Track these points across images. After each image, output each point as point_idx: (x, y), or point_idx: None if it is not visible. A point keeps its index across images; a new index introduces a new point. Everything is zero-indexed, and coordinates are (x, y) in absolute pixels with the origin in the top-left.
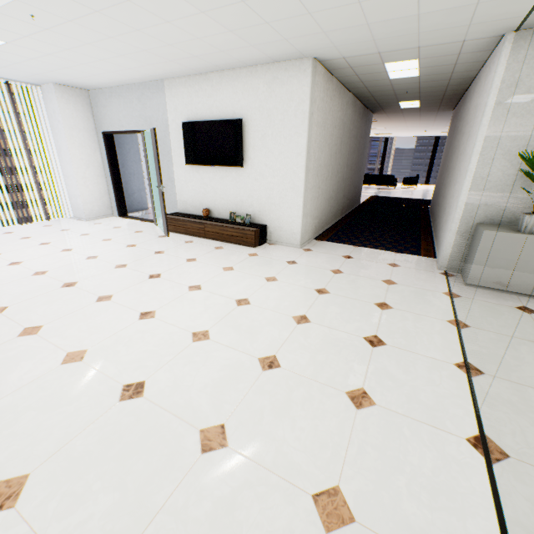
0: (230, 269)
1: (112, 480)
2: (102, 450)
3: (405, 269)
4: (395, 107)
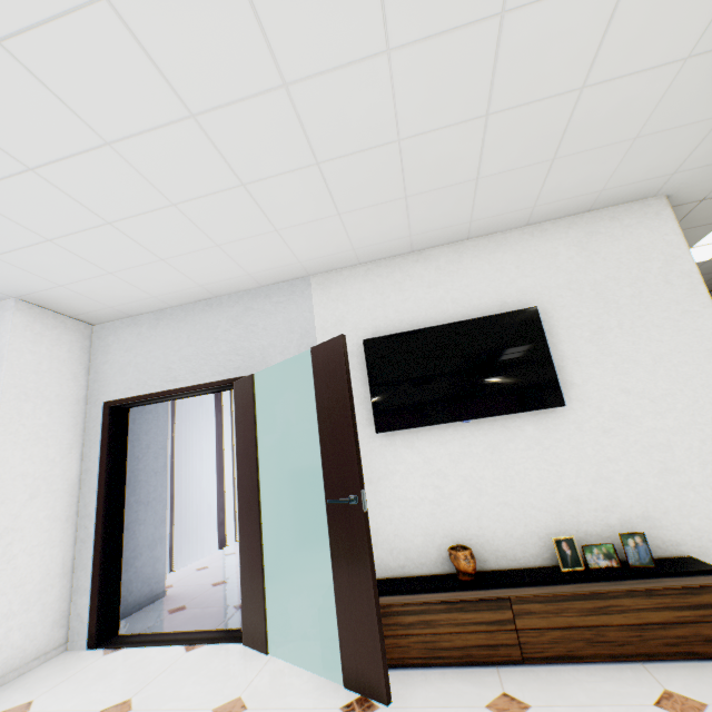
0: None
1: None
2: None
3: None
4: None
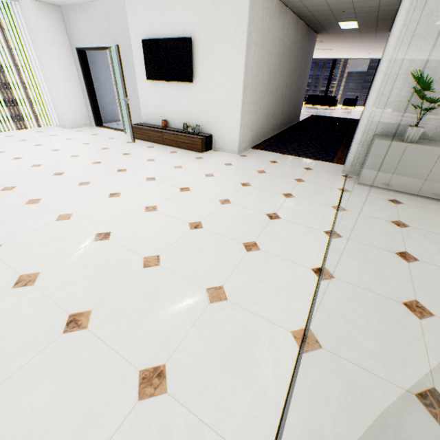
0: (179, 168)
1: (89, 277)
2: (83, 264)
3: (316, 172)
4: (335, 27)
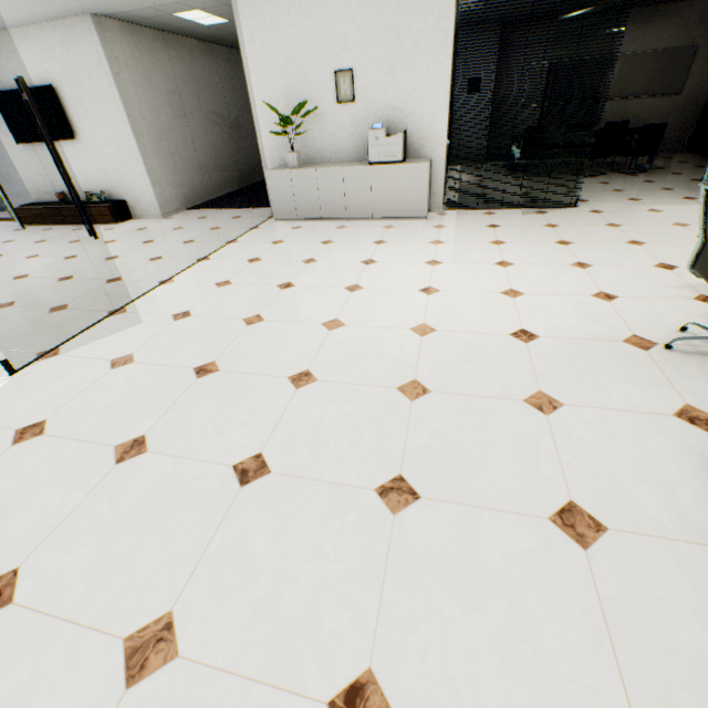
0: (76, 242)
1: None
2: None
3: (244, 218)
4: None
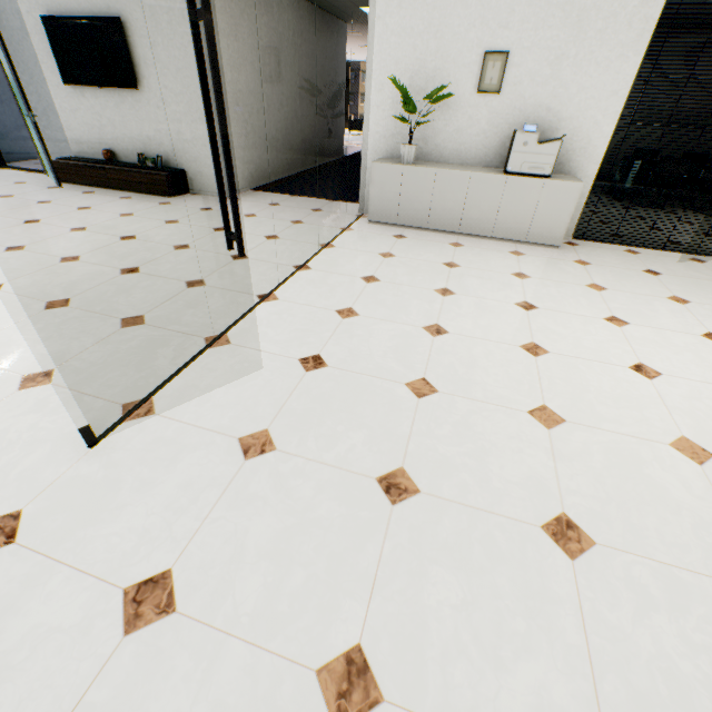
0: (129, 215)
1: None
2: None
3: (326, 213)
4: (362, 14)
